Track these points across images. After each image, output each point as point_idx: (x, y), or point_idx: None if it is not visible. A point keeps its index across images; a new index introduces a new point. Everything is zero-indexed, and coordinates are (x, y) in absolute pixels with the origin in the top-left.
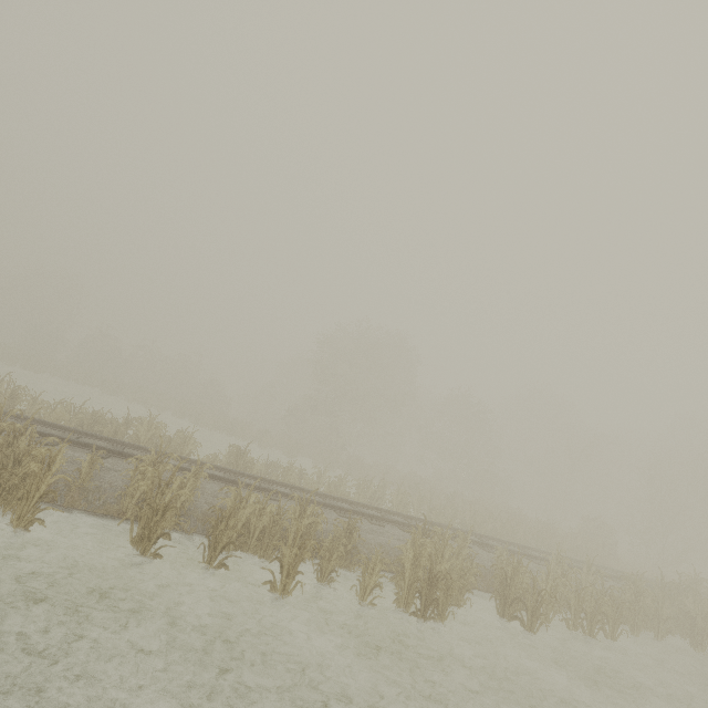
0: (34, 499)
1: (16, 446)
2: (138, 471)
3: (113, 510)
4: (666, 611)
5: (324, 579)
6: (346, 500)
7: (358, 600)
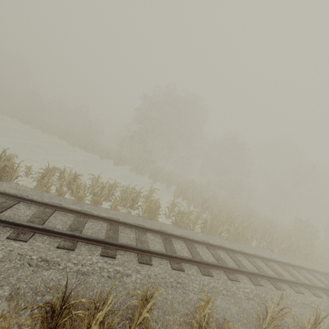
0: None
1: None
2: None
3: None
4: None
5: None
6: (70, 209)
7: None
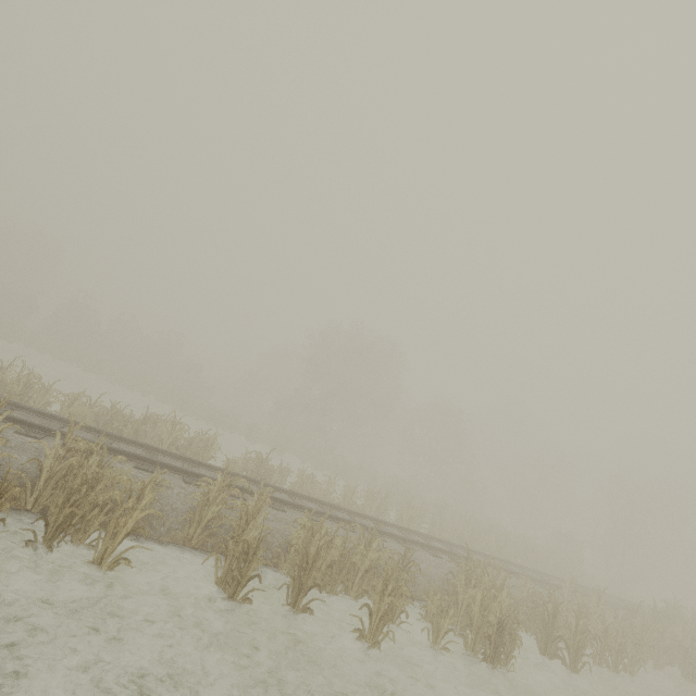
0: (121, 535)
1: (87, 467)
2: (208, 497)
3: (178, 538)
4: (666, 642)
5: (394, 619)
6: (370, 517)
7: (431, 644)
